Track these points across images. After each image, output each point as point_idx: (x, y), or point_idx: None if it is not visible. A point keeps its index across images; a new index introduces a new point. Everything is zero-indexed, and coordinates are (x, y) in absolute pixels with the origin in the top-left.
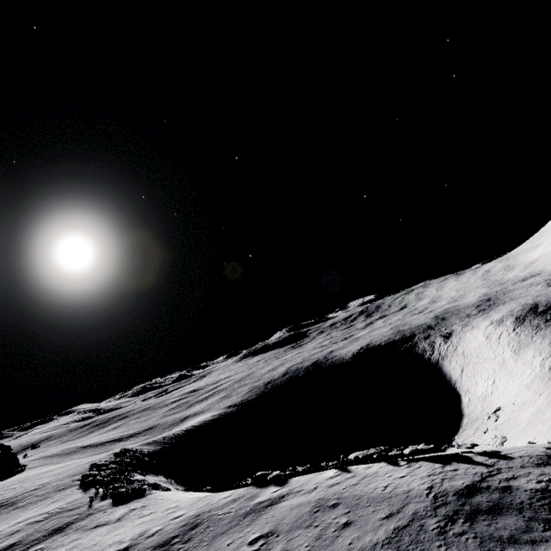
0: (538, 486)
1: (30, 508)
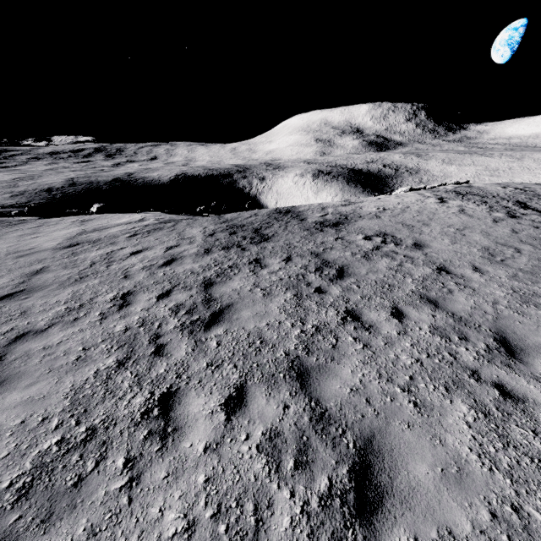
0: None
1: (12, 230)
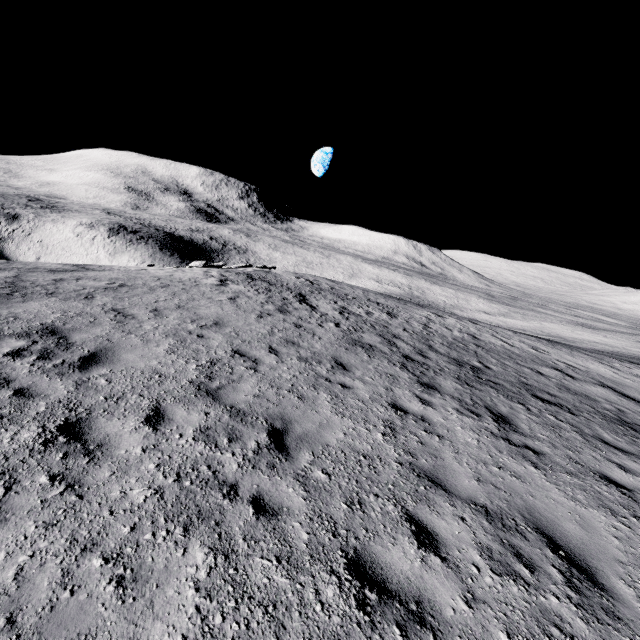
0: None
1: None
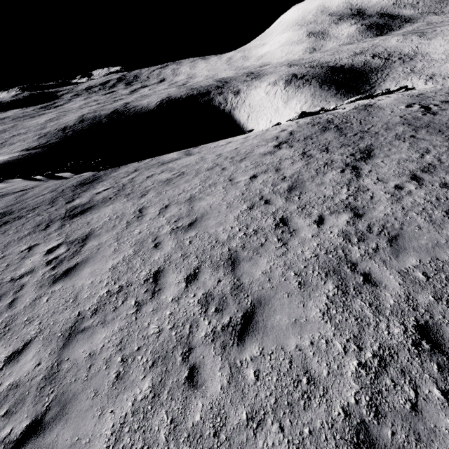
0: None
1: None
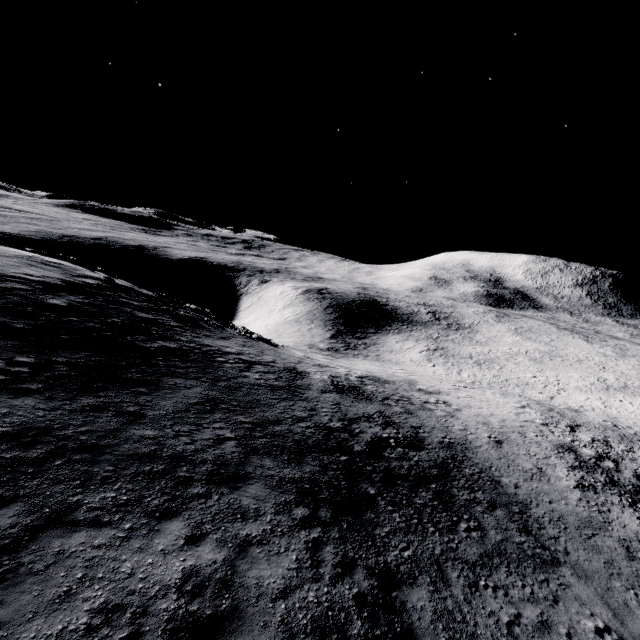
0: (96, 276)
1: None
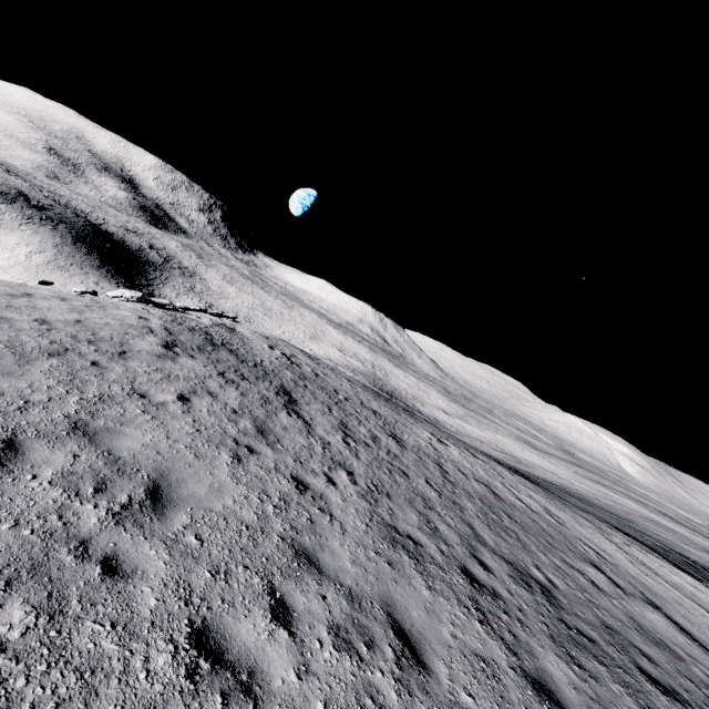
0: None
1: None
